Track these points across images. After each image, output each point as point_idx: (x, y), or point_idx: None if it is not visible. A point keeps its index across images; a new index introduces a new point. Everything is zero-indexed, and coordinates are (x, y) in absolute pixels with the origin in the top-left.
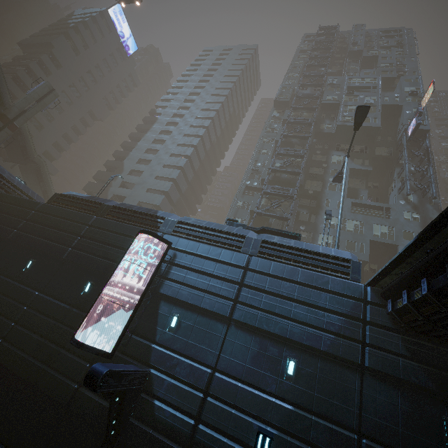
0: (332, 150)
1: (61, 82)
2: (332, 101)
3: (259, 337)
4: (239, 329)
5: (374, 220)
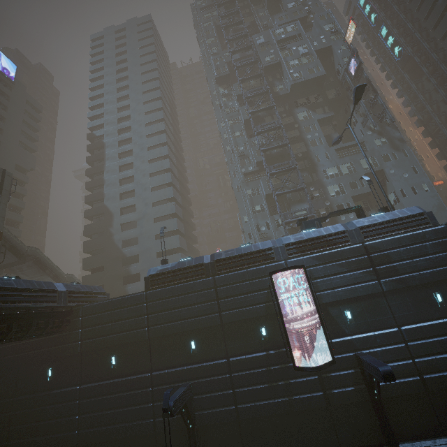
0: (294, 109)
1: None
2: (272, 61)
3: (408, 292)
4: (392, 295)
5: (358, 156)
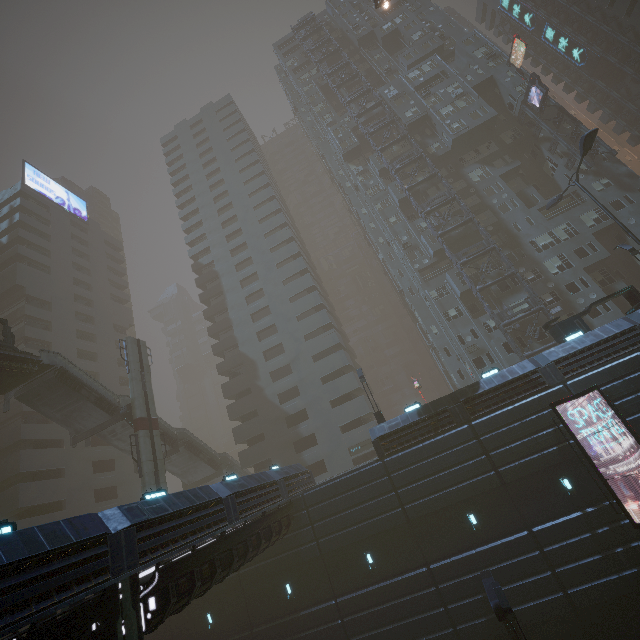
0: (462, 169)
1: (66, 322)
2: (417, 115)
3: None
4: None
5: (575, 212)
